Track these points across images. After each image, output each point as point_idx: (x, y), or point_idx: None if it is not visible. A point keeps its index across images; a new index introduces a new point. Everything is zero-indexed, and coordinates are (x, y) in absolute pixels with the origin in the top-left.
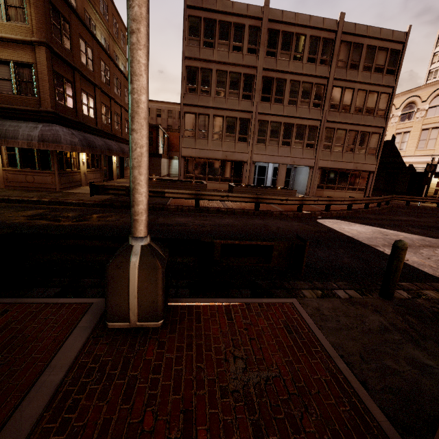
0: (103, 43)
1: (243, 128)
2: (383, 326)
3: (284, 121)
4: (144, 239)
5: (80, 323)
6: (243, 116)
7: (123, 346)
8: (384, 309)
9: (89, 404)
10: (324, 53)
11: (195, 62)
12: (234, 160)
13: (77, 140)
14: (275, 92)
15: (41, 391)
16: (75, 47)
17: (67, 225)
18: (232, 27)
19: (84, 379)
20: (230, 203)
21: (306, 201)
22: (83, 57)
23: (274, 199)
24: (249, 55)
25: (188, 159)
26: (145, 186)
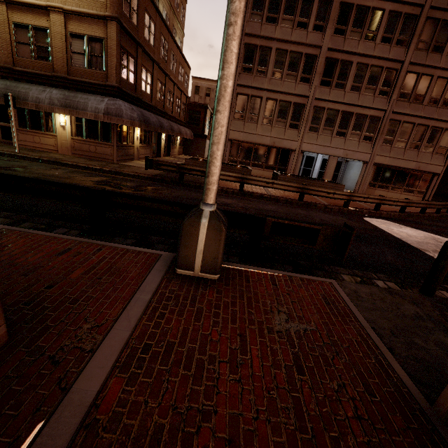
0: (164, 17)
1: (296, 114)
2: (417, 315)
3: (342, 108)
4: (213, 205)
5: (155, 266)
6: (298, 100)
7: (190, 287)
8: (422, 302)
9: (172, 317)
10: (403, 31)
11: (254, 39)
12: (281, 148)
13: (136, 116)
14: (337, 76)
15: (137, 303)
16: (141, 22)
17: (128, 193)
18: (300, 0)
19: (165, 302)
20: (273, 191)
21: (355, 197)
22: (146, 32)
23: (320, 192)
24: (314, 32)
25: (235, 142)
26: (220, 161)
